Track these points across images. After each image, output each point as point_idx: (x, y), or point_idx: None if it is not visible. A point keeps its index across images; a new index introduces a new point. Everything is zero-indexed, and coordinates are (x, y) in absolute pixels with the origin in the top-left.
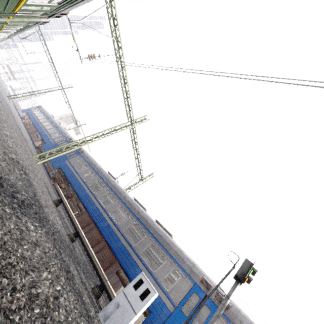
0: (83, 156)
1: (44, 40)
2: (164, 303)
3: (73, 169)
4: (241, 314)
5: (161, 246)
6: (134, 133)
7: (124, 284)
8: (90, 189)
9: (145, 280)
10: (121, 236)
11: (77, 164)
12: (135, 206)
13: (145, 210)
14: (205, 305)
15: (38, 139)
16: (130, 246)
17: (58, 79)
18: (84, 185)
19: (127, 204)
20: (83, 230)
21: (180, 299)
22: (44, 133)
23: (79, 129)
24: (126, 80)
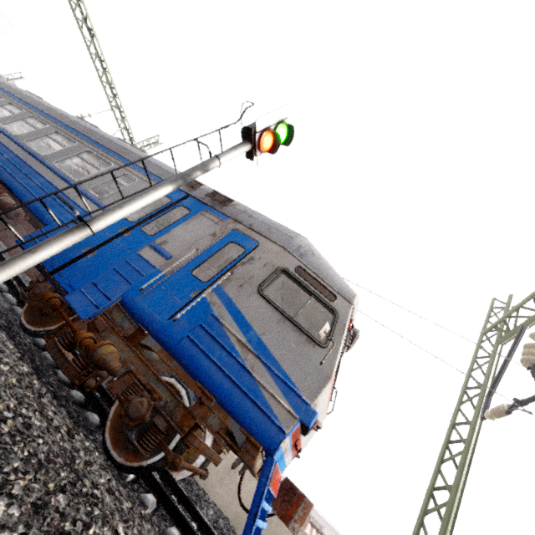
0: None
1: None
2: (85, 211)
3: None
4: (256, 212)
5: (109, 152)
6: None
7: (5, 208)
8: None
9: None
10: (17, 147)
11: None
12: (69, 116)
13: None
14: (181, 206)
15: None
16: (33, 156)
17: None
18: None
19: (49, 113)
20: None
21: None
22: None
23: None
24: None
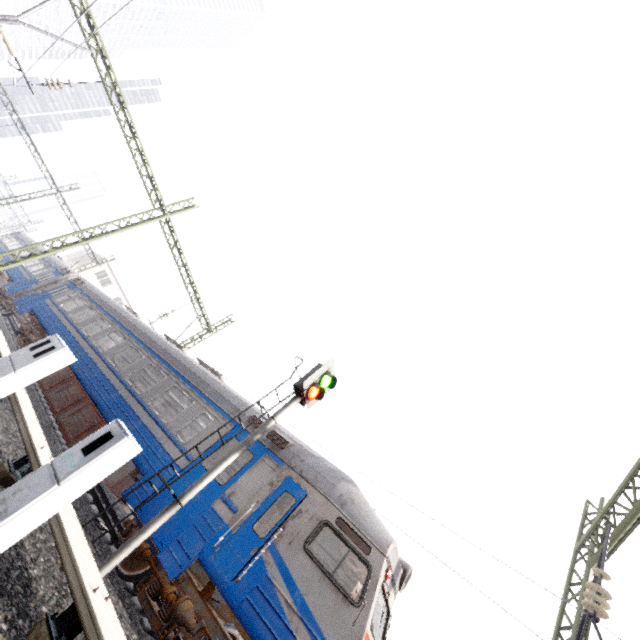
0: (82, 289)
1: (10, 103)
2: (172, 459)
3: (56, 309)
4: (308, 452)
5: (191, 387)
6: (171, 232)
7: None
8: (82, 330)
9: (54, 340)
10: (121, 385)
11: (67, 301)
12: (160, 342)
13: (182, 350)
14: (247, 449)
15: (5, 283)
16: (133, 396)
17: (49, 175)
18: (72, 327)
19: (144, 341)
20: (55, 391)
21: (203, 450)
22: (15, 268)
23: (107, 274)
24: (133, 127)
